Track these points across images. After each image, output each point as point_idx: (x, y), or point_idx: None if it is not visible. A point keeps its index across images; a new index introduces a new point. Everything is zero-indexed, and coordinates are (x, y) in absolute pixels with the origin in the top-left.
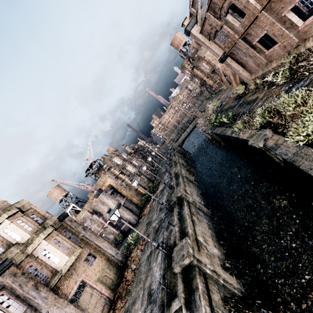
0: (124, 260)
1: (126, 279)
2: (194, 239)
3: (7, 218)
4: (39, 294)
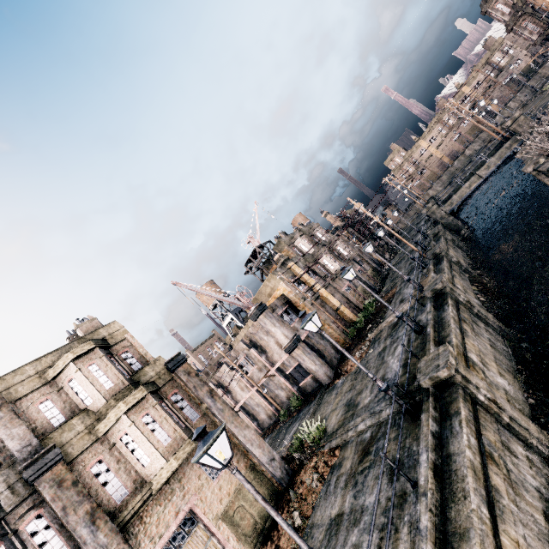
0: (287, 478)
1: (279, 543)
2: None
3: (74, 361)
4: (94, 536)
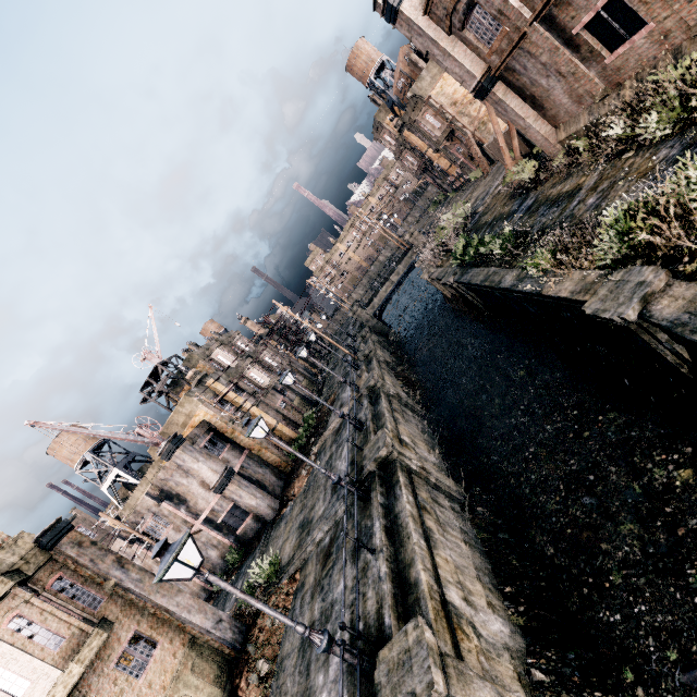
0: (241, 637)
1: None
2: (438, 609)
3: None
4: None
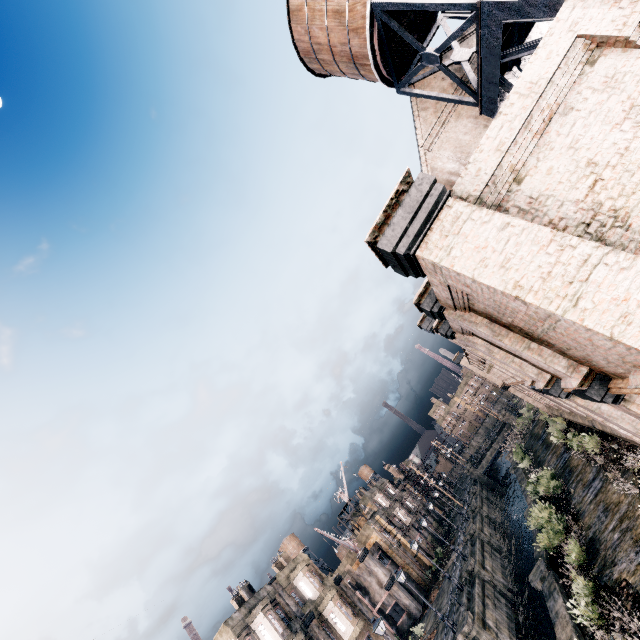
0: None
1: None
2: (480, 618)
3: (301, 570)
4: None
